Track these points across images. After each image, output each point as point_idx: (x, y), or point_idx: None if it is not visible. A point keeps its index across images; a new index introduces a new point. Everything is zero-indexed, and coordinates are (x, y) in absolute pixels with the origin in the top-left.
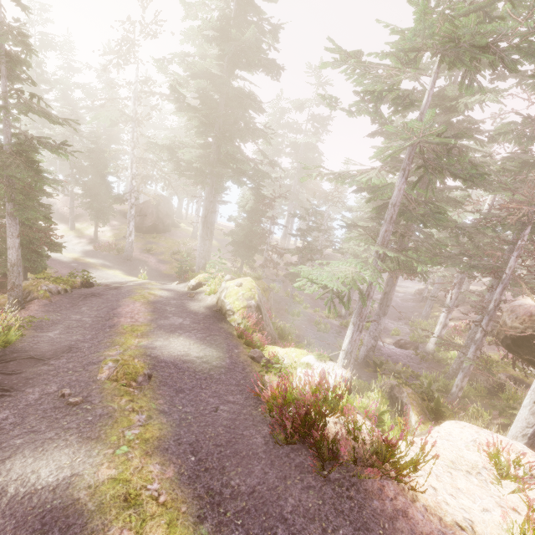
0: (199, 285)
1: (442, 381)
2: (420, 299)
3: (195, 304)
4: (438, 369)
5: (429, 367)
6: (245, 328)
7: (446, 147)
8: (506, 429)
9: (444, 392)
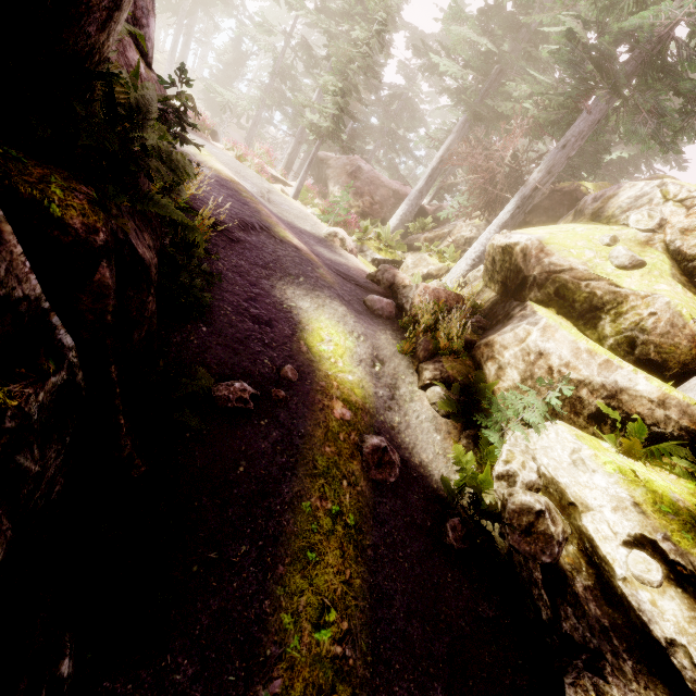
0: None
1: None
2: None
3: None
4: None
5: None
6: None
7: (303, 44)
8: None
9: None
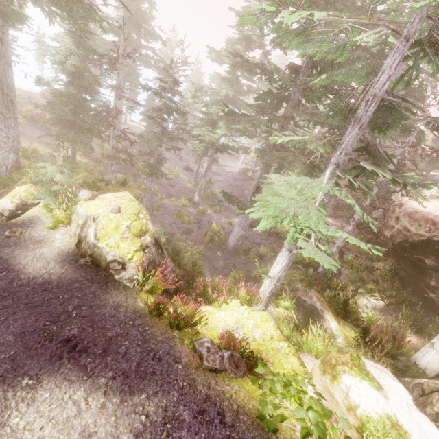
0: (23, 207)
1: (295, 256)
2: (247, 178)
3: (32, 256)
4: (281, 241)
5: (275, 241)
6: (153, 288)
7: None
8: (356, 293)
9: (296, 263)
